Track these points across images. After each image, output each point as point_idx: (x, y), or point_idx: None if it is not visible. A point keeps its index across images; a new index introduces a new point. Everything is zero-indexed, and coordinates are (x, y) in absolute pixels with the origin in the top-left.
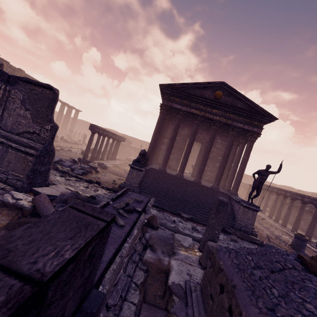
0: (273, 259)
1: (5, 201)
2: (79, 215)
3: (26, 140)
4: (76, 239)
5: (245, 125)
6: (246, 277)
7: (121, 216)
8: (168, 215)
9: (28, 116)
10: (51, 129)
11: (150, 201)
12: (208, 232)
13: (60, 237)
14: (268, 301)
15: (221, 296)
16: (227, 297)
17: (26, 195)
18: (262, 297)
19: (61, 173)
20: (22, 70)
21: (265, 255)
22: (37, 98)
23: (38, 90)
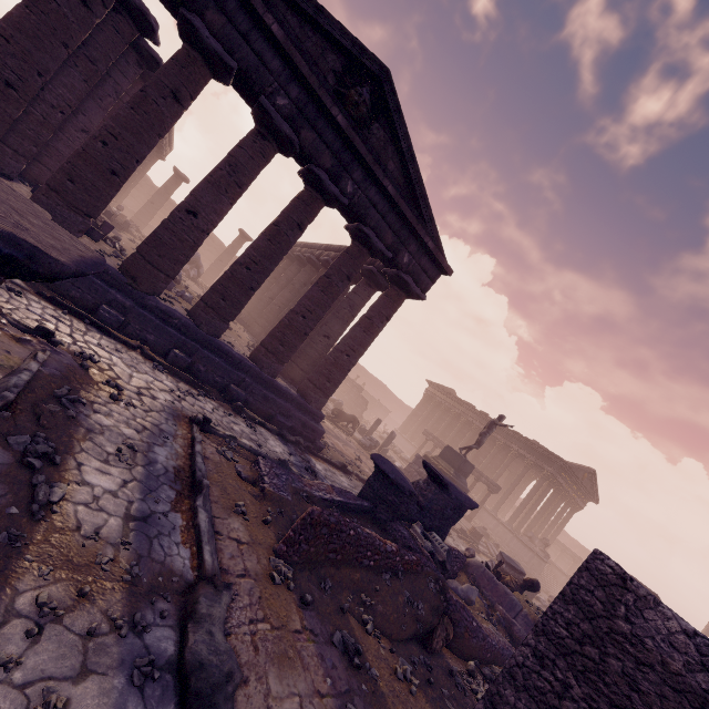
0: None
1: None
2: None
3: None
4: None
5: (581, 501)
6: None
7: None
8: None
9: None
10: None
11: None
12: None
13: None
14: None
15: None
16: None
17: None
18: None
19: None
20: None
21: None
22: None
23: None
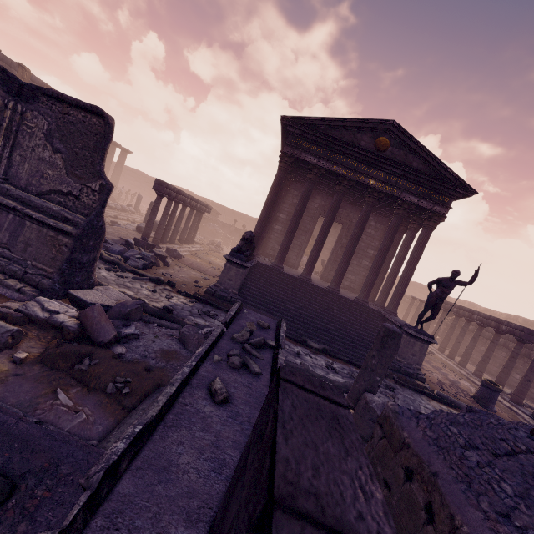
0: (496, 435)
1: (31, 314)
2: (308, 398)
3: (56, 207)
4: (354, 455)
5: (422, 199)
6: (454, 460)
7: (250, 356)
8: (287, 343)
9: (58, 162)
10: (100, 190)
11: (282, 327)
12: (364, 377)
13: (333, 452)
14: (497, 502)
15: (407, 486)
16: (422, 489)
17: (62, 303)
18: (486, 495)
19: (107, 263)
20: (25, 67)
21: (481, 428)
22: (75, 131)
23: (77, 116)
